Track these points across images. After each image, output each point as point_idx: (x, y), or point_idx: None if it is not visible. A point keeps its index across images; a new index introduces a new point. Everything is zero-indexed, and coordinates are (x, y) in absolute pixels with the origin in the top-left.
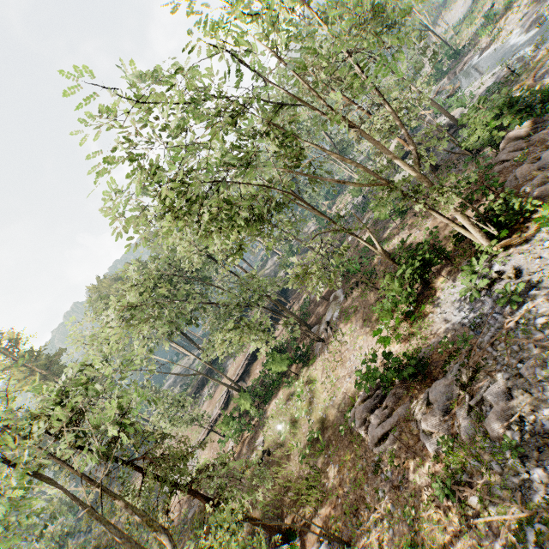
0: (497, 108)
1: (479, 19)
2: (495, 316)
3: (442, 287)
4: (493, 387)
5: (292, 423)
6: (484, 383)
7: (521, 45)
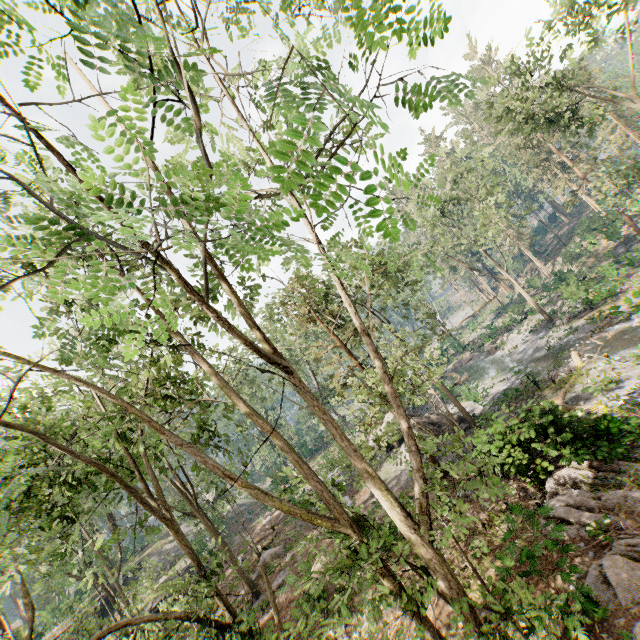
0: (539, 424)
1: (480, 329)
2: None
3: None
4: None
5: None
6: None
7: (532, 360)
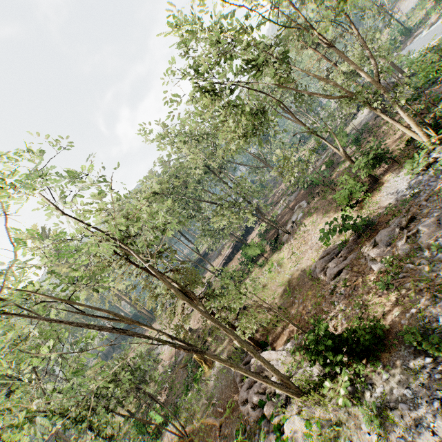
0: (440, 50)
1: (429, 4)
2: (430, 184)
3: (388, 180)
4: (426, 221)
5: (264, 287)
6: (418, 223)
7: None
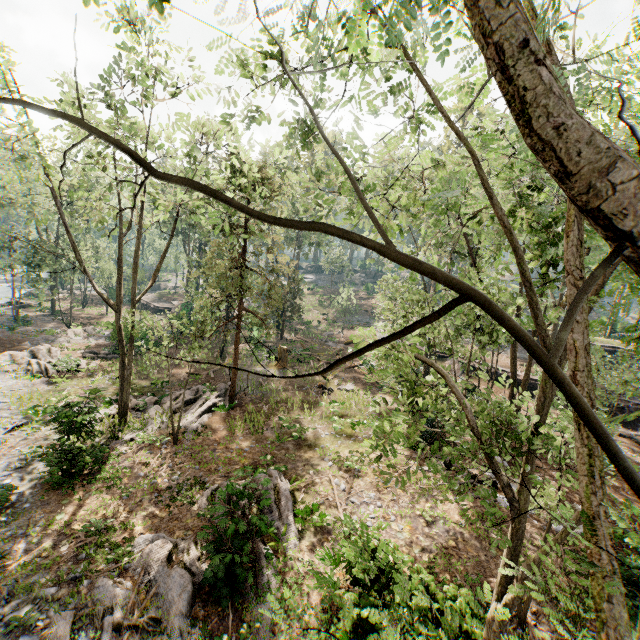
0: None
1: None
2: None
3: None
4: None
5: (340, 416)
6: None
7: None
